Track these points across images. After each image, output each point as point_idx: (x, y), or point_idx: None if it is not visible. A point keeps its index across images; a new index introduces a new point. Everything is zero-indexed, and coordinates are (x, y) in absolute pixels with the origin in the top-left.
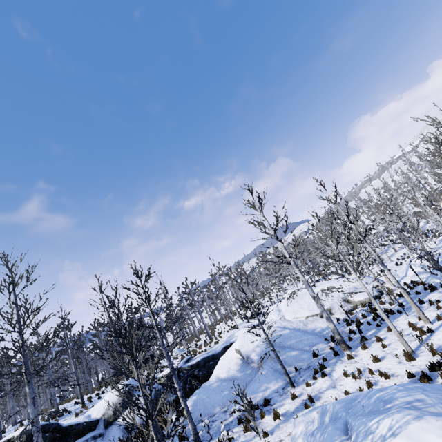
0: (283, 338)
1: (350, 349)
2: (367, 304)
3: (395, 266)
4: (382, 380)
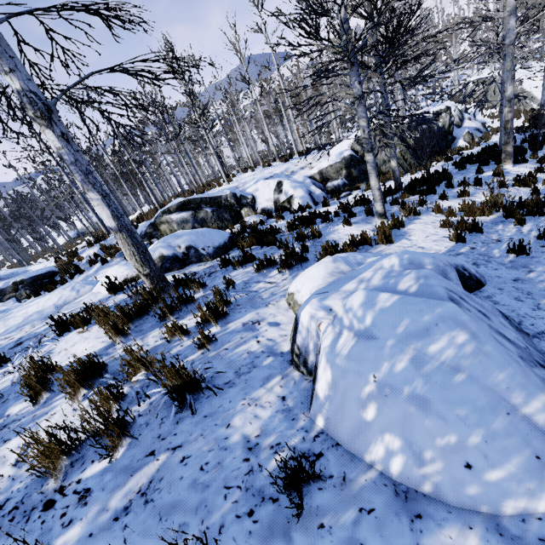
0: None
1: None
2: None
3: None
4: None
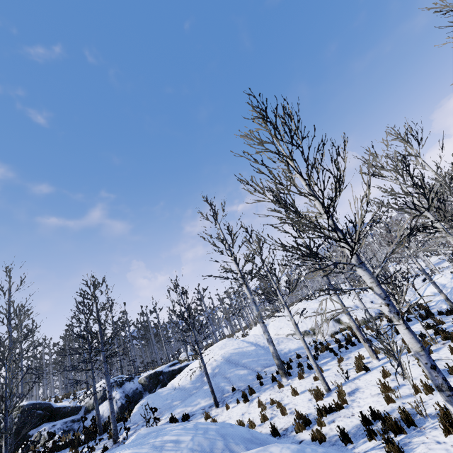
0: (242, 354)
1: (288, 377)
2: None
3: (419, 283)
4: (280, 415)
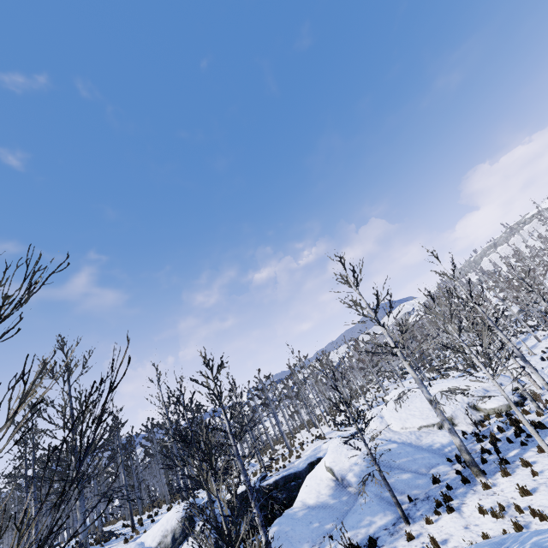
0: (389, 454)
1: (485, 475)
2: (504, 414)
3: (540, 362)
4: (536, 521)
